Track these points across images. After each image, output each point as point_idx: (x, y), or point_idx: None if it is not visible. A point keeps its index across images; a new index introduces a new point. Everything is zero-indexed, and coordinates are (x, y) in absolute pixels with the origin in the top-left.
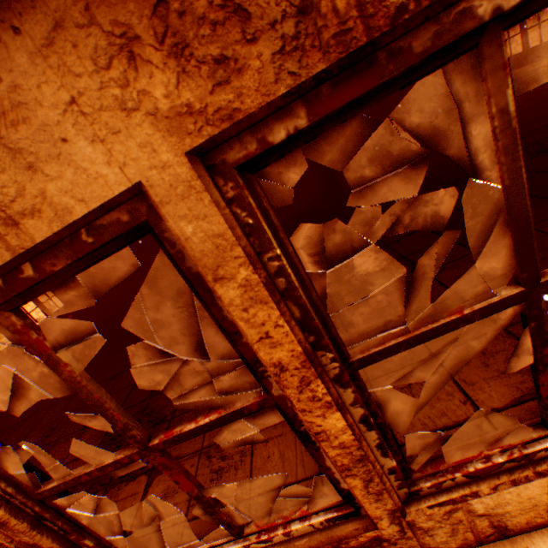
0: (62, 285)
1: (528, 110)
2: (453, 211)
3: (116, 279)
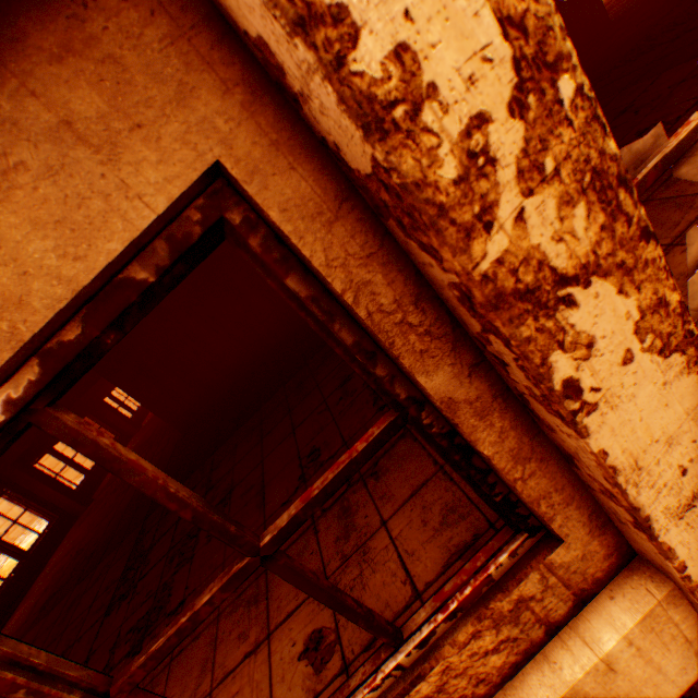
0: (139, 377)
1: (640, 10)
2: (684, 49)
3: (216, 346)
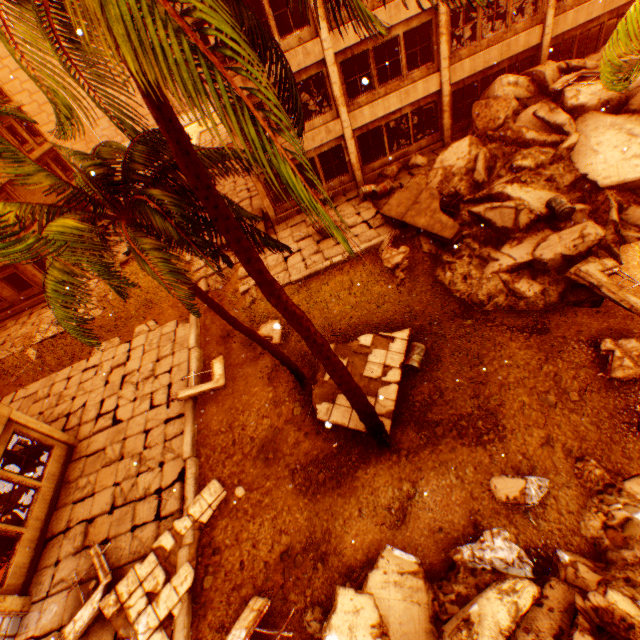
0: None
1: None
2: None
3: None
